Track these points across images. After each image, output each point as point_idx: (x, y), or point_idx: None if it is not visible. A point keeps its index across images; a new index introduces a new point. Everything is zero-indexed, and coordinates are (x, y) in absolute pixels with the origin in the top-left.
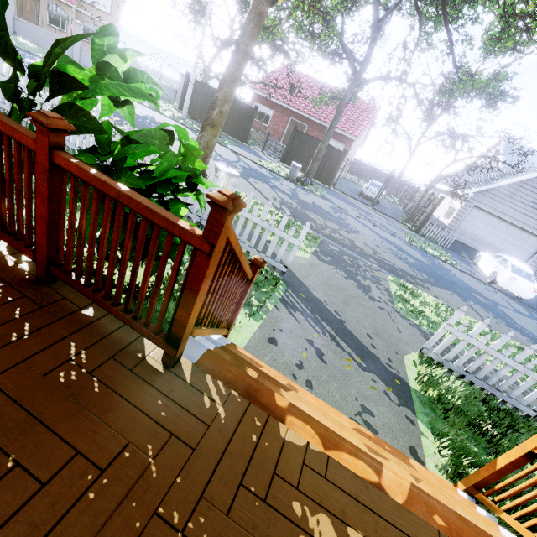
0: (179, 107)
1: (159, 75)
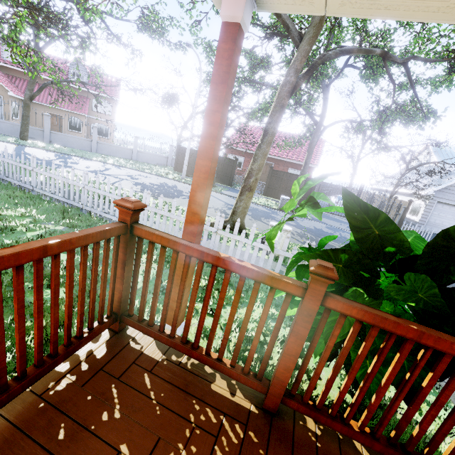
0: (174, 169)
1: (143, 146)
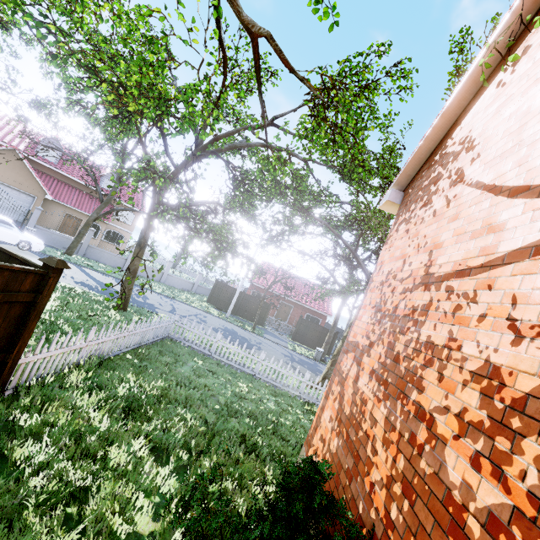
0: (208, 301)
1: None
